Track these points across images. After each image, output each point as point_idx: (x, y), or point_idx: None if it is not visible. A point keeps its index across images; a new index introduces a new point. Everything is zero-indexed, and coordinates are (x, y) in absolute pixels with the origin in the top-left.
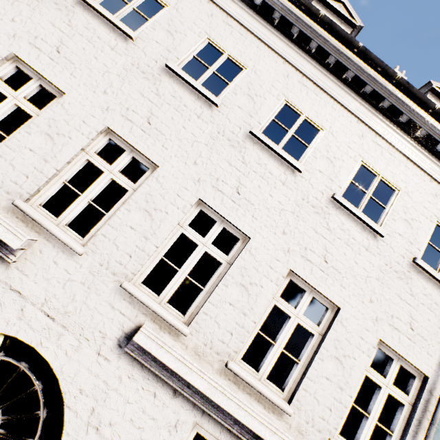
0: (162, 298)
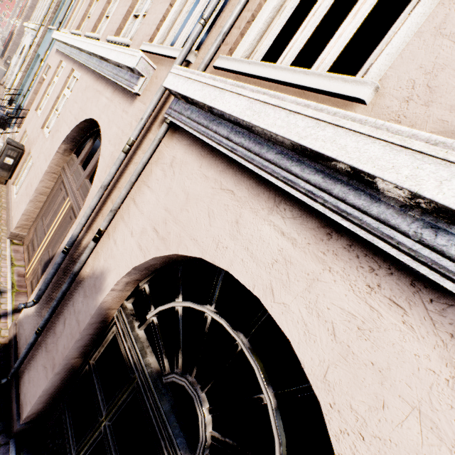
0: None
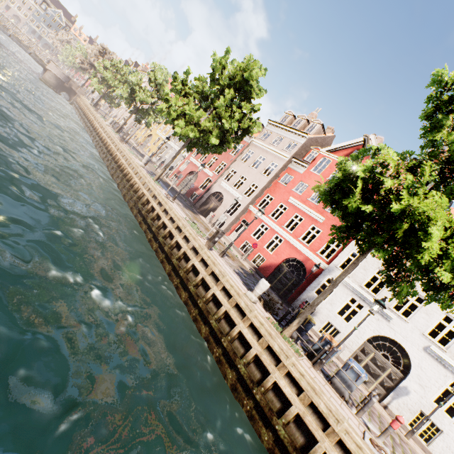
0: (435, 340)
